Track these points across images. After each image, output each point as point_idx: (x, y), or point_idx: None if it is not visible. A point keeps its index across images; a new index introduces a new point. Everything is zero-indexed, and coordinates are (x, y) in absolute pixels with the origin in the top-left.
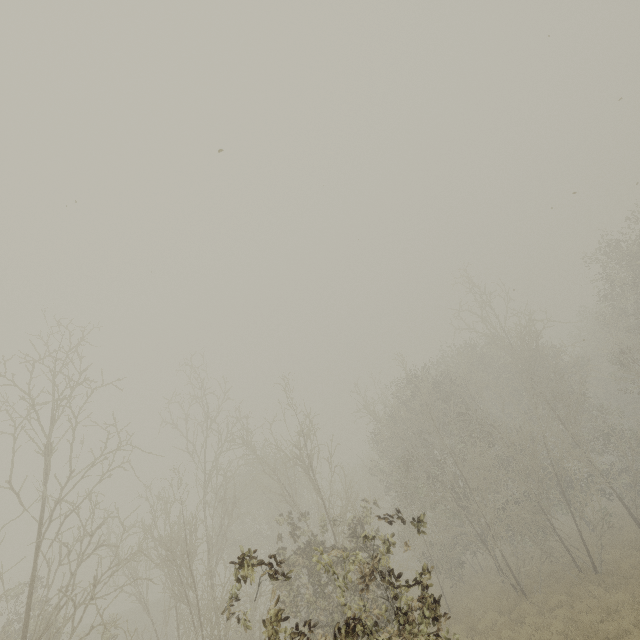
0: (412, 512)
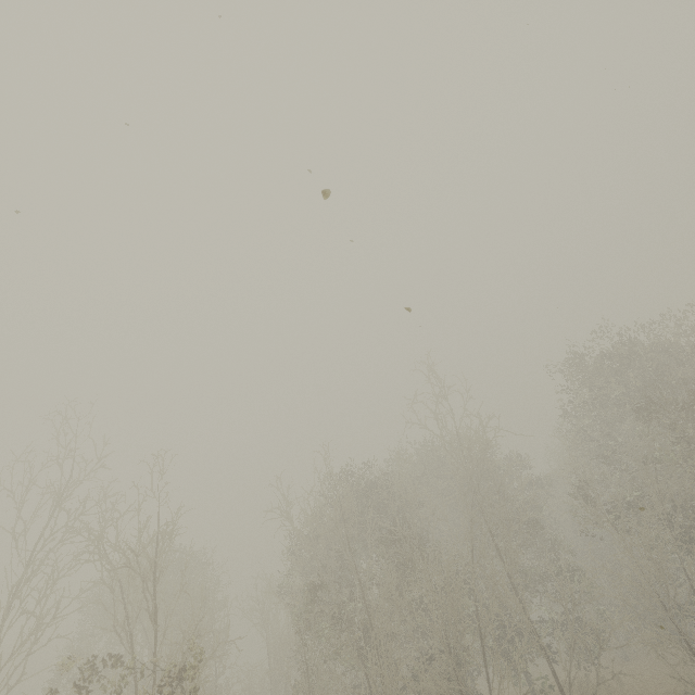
0: (304, 656)
